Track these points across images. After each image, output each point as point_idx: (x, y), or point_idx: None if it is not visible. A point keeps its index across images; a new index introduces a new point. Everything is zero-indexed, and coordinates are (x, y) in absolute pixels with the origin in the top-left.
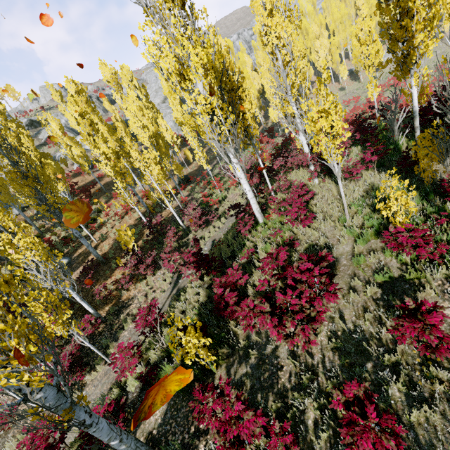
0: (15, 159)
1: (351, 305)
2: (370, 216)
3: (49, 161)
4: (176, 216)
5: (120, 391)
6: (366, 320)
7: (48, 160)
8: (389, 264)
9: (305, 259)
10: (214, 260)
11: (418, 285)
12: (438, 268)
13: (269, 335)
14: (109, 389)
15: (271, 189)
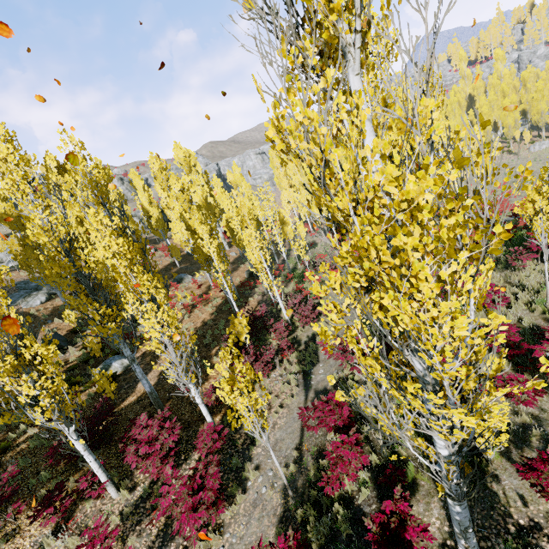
0: (124, 227)
1: None
2: None
3: None
4: (282, 307)
5: (342, 507)
6: None
7: None
8: None
9: None
10: None
11: None
12: None
13: (536, 416)
14: (276, 523)
15: None
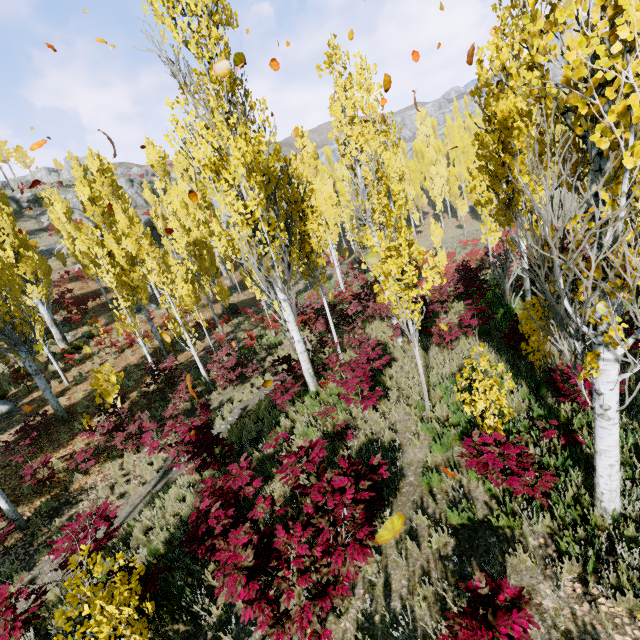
0: None
1: (406, 563)
2: (458, 407)
3: (31, 253)
4: (197, 361)
5: None
6: (421, 600)
7: (30, 252)
8: (474, 494)
9: (345, 467)
10: (223, 444)
11: (510, 540)
12: (539, 514)
13: None
14: None
15: (337, 343)
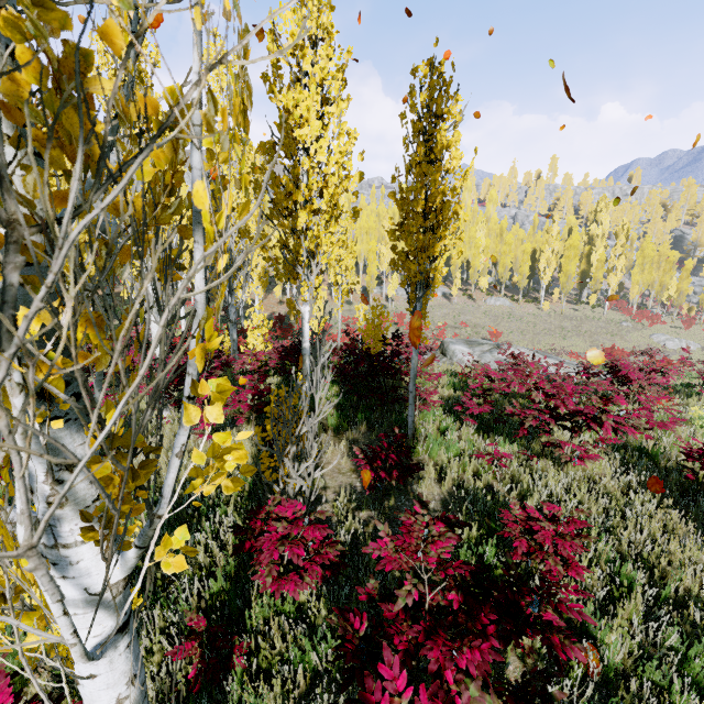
0: None
1: None
2: None
3: None
4: None
5: None
6: None
7: None
8: None
9: None
10: None
11: None
12: None
13: None
14: None
15: None
